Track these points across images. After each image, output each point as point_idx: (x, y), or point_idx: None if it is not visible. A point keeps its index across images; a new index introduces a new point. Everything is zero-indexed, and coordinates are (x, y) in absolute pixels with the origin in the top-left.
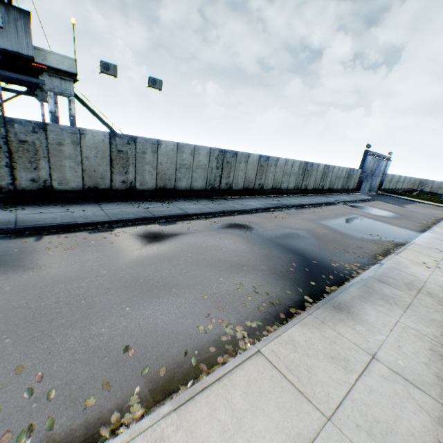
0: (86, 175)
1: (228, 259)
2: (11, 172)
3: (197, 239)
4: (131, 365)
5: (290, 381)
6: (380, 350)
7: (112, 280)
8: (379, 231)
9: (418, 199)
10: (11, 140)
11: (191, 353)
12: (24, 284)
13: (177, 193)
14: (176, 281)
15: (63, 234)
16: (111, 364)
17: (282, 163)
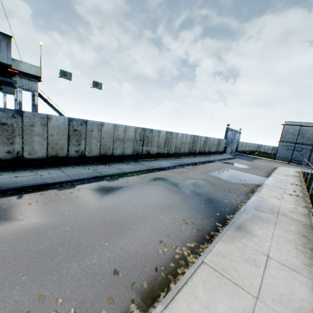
0: (49, 147)
1: (161, 202)
2: None
3: (136, 189)
4: (122, 282)
5: (227, 278)
6: (270, 252)
7: (87, 224)
8: (244, 178)
9: (259, 157)
10: None
11: (159, 269)
12: (21, 233)
13: (114, 158)
14: (132, 220)
15: (38, 192)
16: (108, 284)
17: (180, 136)
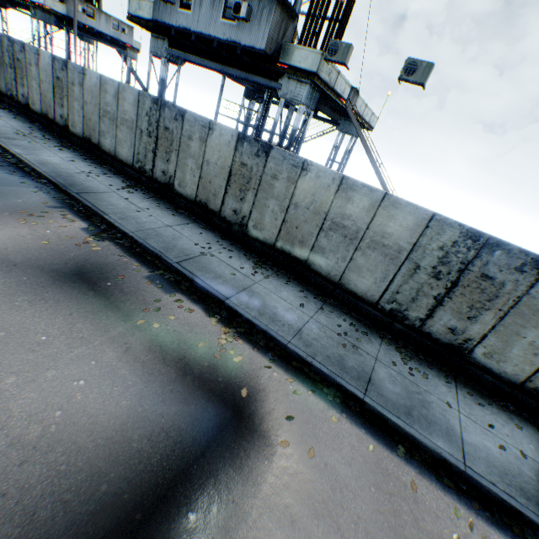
0: (201, 184)
1: None
2: (154, 158)
3: (86, 325)
4: None
5: None
6: None
7: None
8: None
9: None
10: (160, 125)
11: None
12: None
13: (307, 273)
14: None
15: (74, 215)
16: None
17: None
